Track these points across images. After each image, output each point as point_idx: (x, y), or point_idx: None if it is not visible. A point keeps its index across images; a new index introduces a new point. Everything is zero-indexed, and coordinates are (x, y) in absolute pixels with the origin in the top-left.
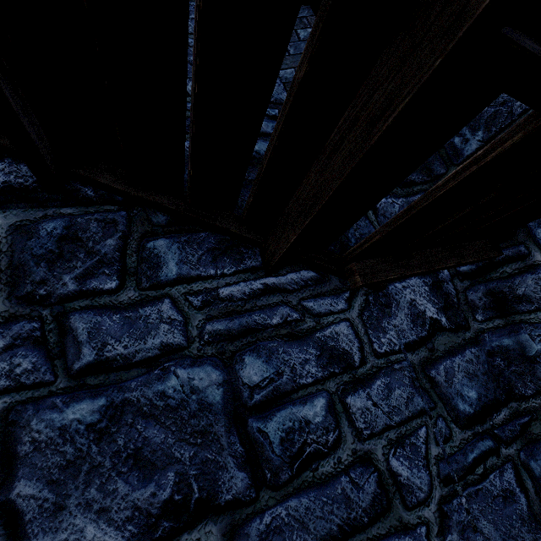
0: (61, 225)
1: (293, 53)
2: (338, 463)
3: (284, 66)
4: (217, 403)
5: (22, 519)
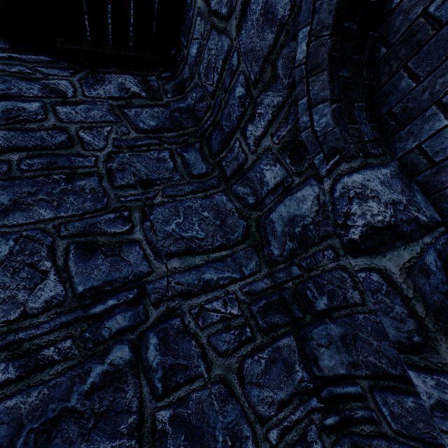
0: None
1: None
2: (41, 126)
3: None
4: None
5: None
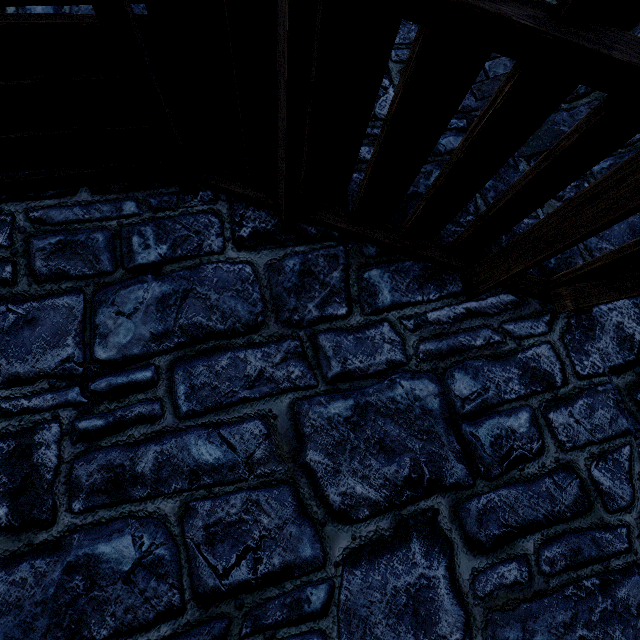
0: (298, 262)
1: None
2: (542, 467)
3: None
4: (436, 410)
5: (316, 475)
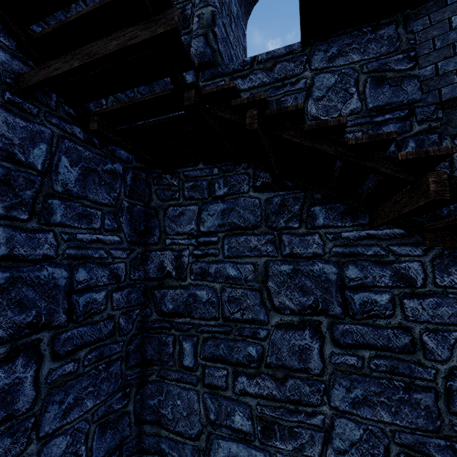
0: (280, 199)
1: (439, 47)
2: (388, 324)
3: (425, 64)
4: (333, 280)
5: (270, 291)
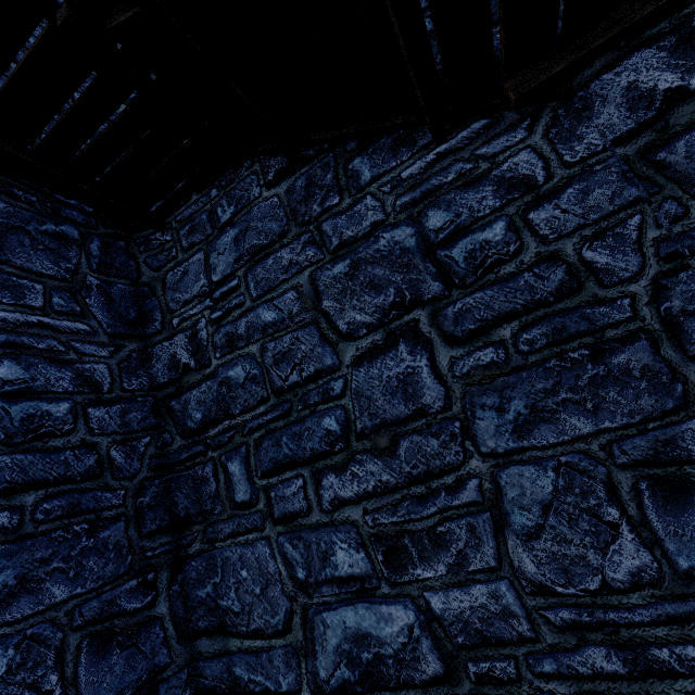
0: (304, 180)
1: None
2: (520, 265)
3: None
4: (413, 247)
5: (329, 315)
